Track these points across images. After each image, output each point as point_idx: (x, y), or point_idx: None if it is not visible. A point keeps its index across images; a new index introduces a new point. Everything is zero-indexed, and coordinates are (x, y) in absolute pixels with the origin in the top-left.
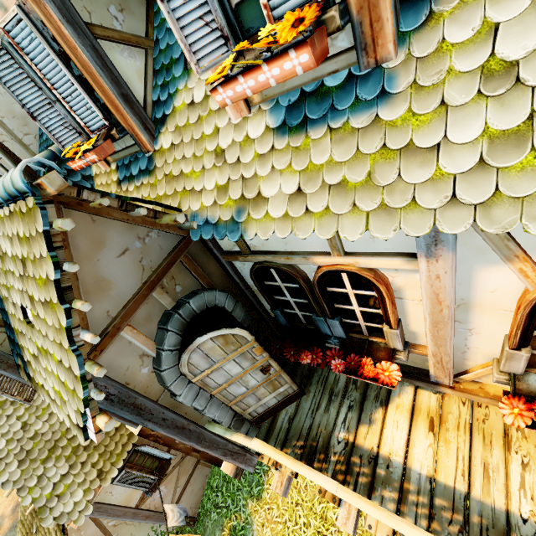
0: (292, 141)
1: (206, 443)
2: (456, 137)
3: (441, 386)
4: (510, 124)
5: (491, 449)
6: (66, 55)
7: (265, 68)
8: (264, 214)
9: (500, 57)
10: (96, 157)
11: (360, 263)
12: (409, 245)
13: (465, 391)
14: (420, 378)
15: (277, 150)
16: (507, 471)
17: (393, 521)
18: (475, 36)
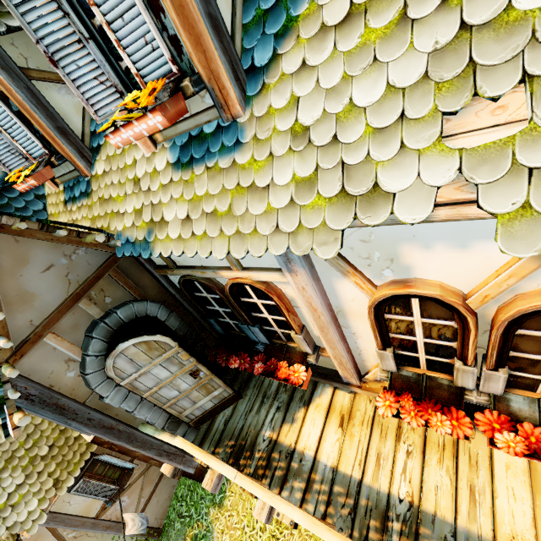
0: (184, 175)
1: (138, 443)
2: (278, 180)
3: (352, 386)
4: (306, 173)
5: (385, 440)
6: (5, 94)
7: (136, 123)
8: (165, 236)
9: (300, 122)
10: (35, 181)
11: (253, 277)
12: None
13: (369, 390)
14: (335, 379)
15: (174, 182)
16: (394, 459)
17: (274, 500)
18: (287, 105)
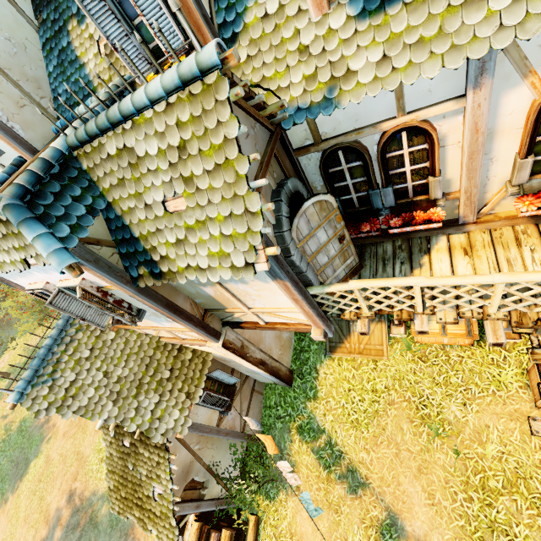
0: (373, 21)
1: (308, 301)
2: None
3: (467, 224)
4: None
5: (509, 250)
6: None
7: None
8: (355, 84)
9: None
10: None
11: (420, 116)
12: (457, 89)
13: (485, 221)
14: (450, 225)
15: (360, 32)
16: (522, 258)
17: (468, 278)
18: None
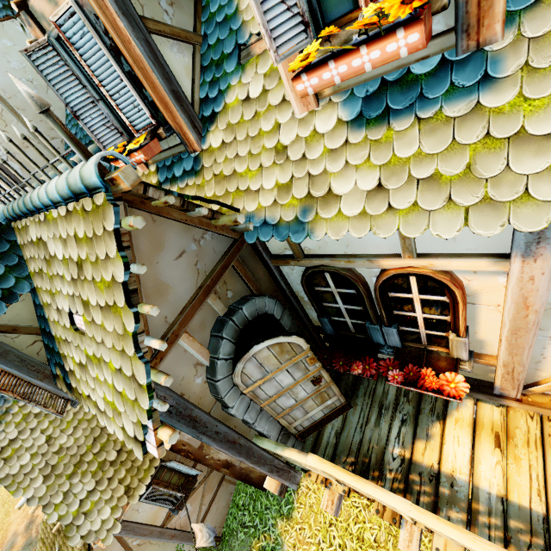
0: (371, 133)
1: (254, 458)
2: None
3: (506, 399)
4: None
5: None
6: (117, 50)
7: (363, 51)
8: (335, 213)
9: None
10: (144, 156)
11: (436, 265)
12: (497, 245)
13: (534, 404)
14: (481, 390)
15: (352, 144)
16: None
17: (480, 545)
18: None
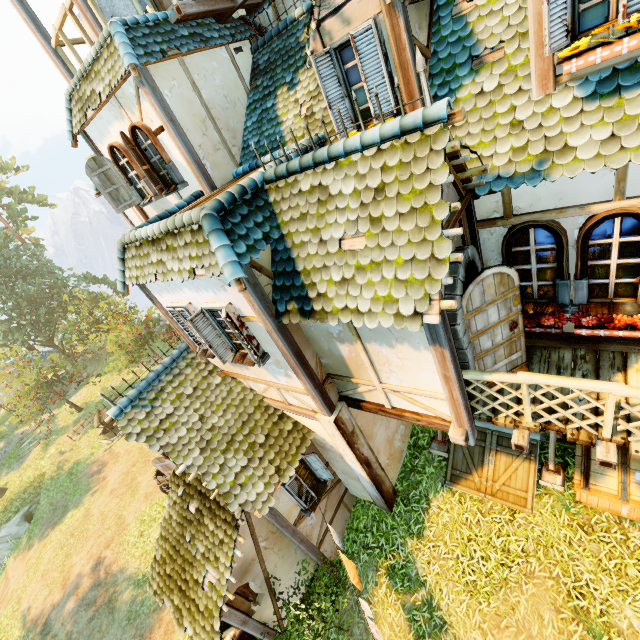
0: (604, 103)
1: (460, 385)
2: None
3: None
4: None
5: None
6: (386, 56)
7: (625, 41)
8: (571, 159)
9: None
10: None
11: None
12: None
13: None
14: None
15: (587, 112)
16: None
17: None
18: None
